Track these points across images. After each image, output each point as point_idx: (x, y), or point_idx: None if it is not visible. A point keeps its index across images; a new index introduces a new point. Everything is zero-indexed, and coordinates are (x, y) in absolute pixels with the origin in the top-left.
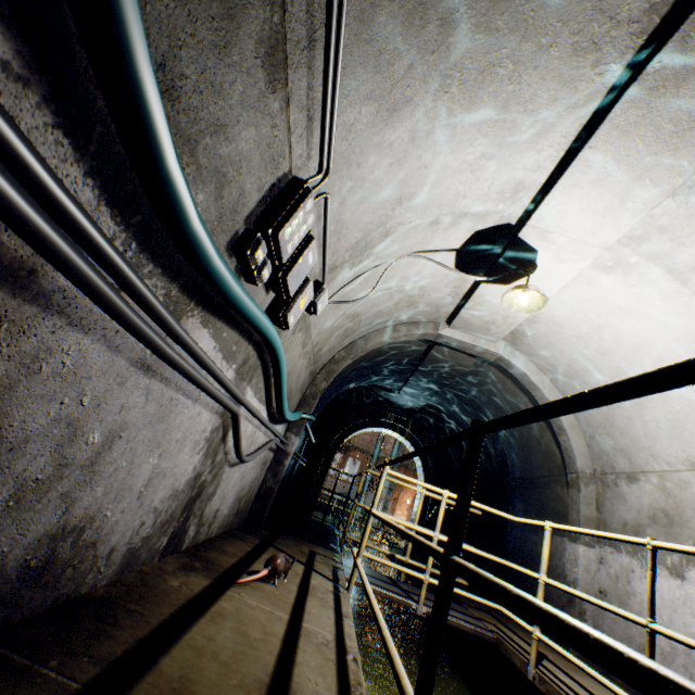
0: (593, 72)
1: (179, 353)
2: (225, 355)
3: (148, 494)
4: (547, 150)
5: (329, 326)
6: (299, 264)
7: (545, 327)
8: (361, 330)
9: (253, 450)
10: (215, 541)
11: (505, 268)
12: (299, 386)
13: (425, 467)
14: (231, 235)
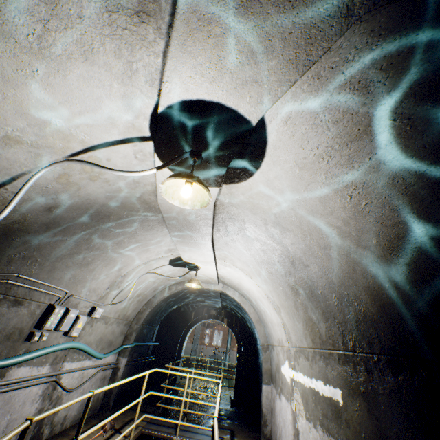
0: (159, 231)
1: (4, 387)
2: (39, 365)
3: (9, 429)
4: (168, 242)
5: (123, 306)
6: (65, 322)
7: (228, 280)
8: (150, 294)
9: (87, 379)
10: (67, 430)
11: (191, 267)
12: (117, 334)
13: (237, 337)
14: (23, 338)
